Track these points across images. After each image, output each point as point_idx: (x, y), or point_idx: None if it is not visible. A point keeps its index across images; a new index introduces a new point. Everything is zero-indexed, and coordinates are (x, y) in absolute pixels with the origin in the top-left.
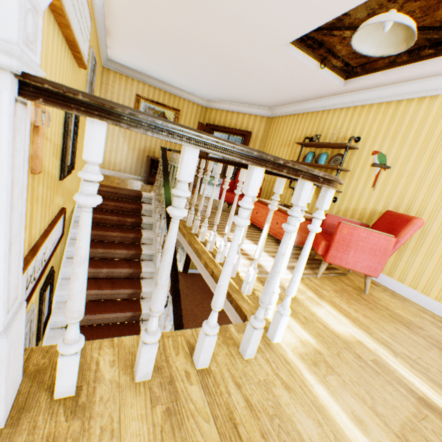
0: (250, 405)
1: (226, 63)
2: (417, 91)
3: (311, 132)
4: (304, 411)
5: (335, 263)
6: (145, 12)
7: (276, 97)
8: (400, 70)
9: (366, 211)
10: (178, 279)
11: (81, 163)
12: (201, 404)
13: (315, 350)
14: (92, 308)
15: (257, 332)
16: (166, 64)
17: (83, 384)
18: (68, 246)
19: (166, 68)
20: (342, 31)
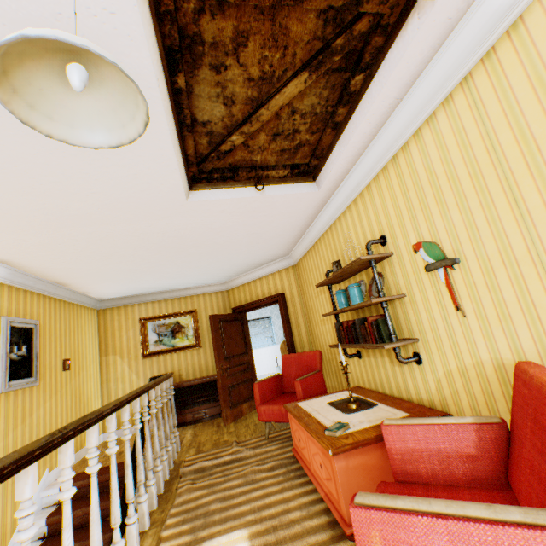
0: None
1: (176, 246)
2: (402, 130)
3: (333, 259)
4: None
5: None
6: (46, 253)
7: (275, 243)
8: (351, 125)
9: (485, 369)
10: None
11: None
12: None
13: None
14: None
15: None
16: (141, 277)
17: None
18: None
19: (147, 279)
20: (227, 140)
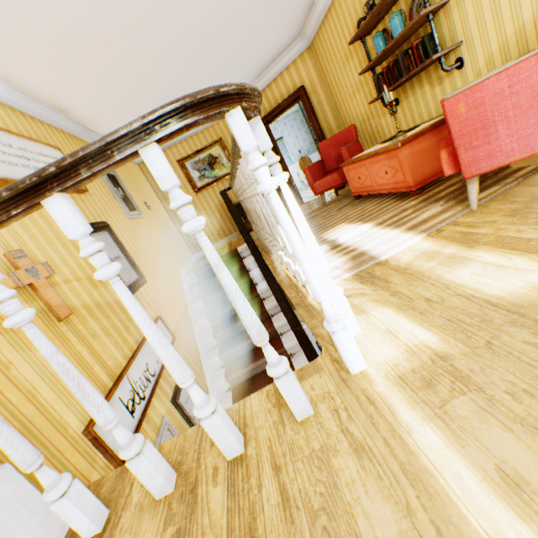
0: (285, 499)
1: (198, 49)
2: None
3: (361, 6)
4: (381, 491)
5: (484, 170)
6: (95, 91)
7: (289, 17)
8: None
9: (525, 30)
10: (298, 321)
11: (166, 264)
12: (218, 514)
13: (434, 356)
14: (248, 388)
15: (282, 382)
16: None
17: (113, 515)
18: (200, 342)
19: None
20: None
